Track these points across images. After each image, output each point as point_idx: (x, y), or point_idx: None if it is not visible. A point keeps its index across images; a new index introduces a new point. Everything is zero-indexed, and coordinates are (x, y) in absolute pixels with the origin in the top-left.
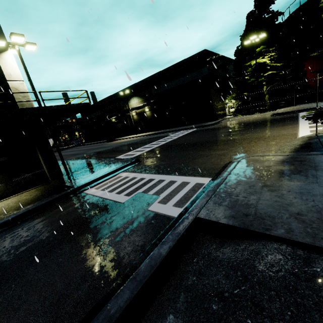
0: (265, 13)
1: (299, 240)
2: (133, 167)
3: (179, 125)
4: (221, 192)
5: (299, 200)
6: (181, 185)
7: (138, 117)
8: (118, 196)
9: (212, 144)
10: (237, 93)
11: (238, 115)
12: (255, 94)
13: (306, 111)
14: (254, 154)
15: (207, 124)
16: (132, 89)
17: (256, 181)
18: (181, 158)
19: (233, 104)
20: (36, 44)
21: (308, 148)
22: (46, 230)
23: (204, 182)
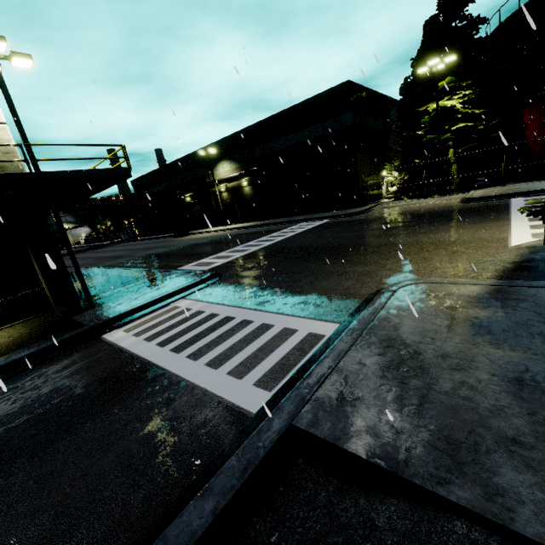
0: (456, 19)
1: (519, 528)
2: (204, 289)
3: (300, 212)
4: (352, 363)
5: (516, 400)
6: (280, 337)
7: (229, 196)
8: (159, 351)
9: (351, 251)
10: (402, 159)
11: (403, 199)
12: (433, 162)
13: (524, 196)
14: (424, 279)
15: (347, 213)
16: (222, 146)
17: (425, 341)
18: (292, 276)
19: (395, 178)
20: (31, 57)
21: (530, 270)
22: (2, 421)
23: (324, 333)
